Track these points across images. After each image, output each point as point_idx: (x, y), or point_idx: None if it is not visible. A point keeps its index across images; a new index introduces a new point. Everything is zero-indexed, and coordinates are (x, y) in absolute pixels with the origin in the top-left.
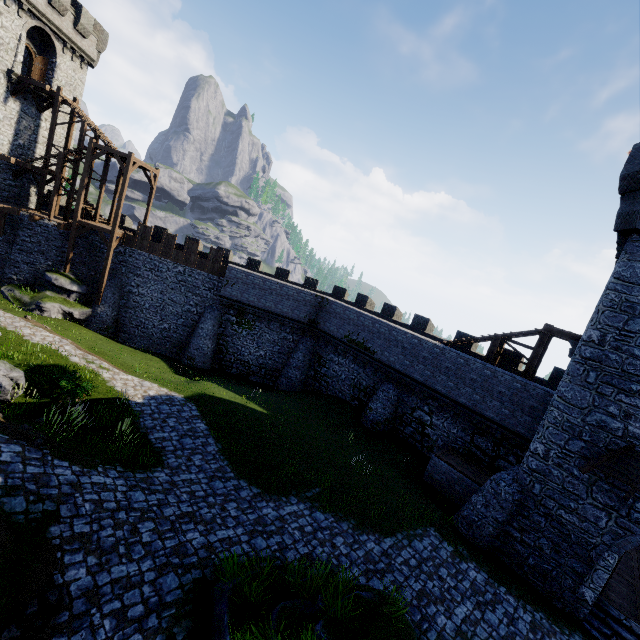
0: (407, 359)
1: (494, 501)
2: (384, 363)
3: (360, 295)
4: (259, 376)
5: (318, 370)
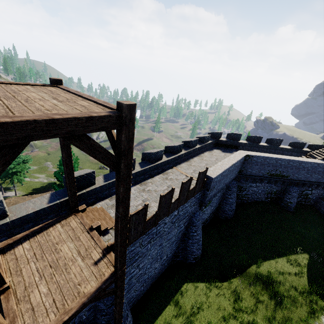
0: (309, 174)
1: None
2: (295, 180)
3: (235, 134)
4: (209, 219)
5: (240, 194)
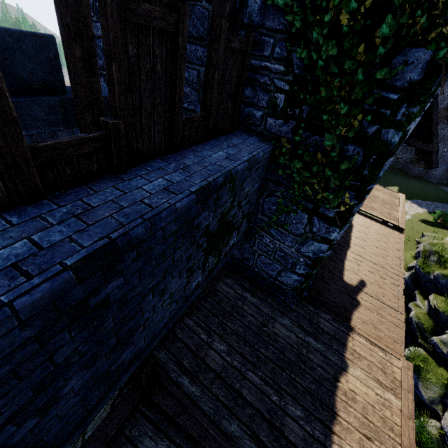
0: None
1: (442, 171)
2: None
3: None
4: None
5: None
